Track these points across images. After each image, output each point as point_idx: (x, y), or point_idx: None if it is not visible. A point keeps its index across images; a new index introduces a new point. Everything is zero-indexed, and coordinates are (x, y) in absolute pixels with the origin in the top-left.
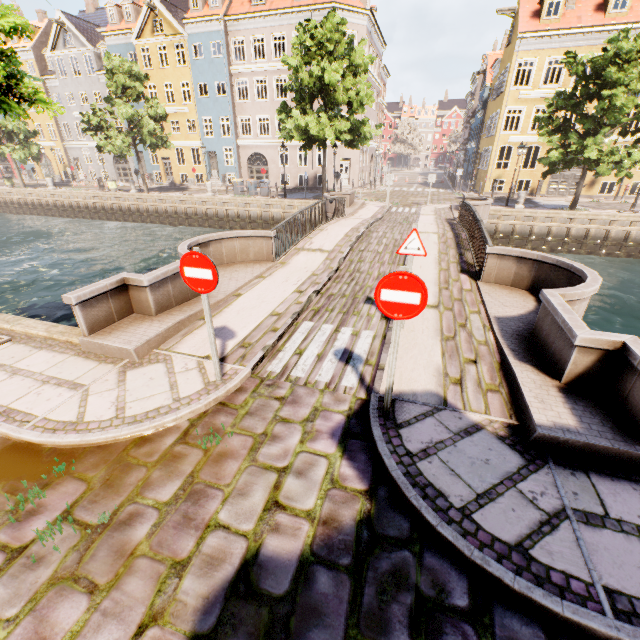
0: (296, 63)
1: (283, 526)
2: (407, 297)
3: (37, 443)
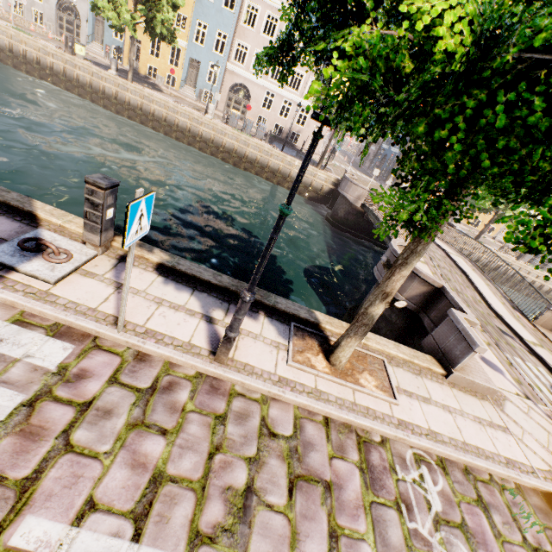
0: None
1: None
2: None
3: None
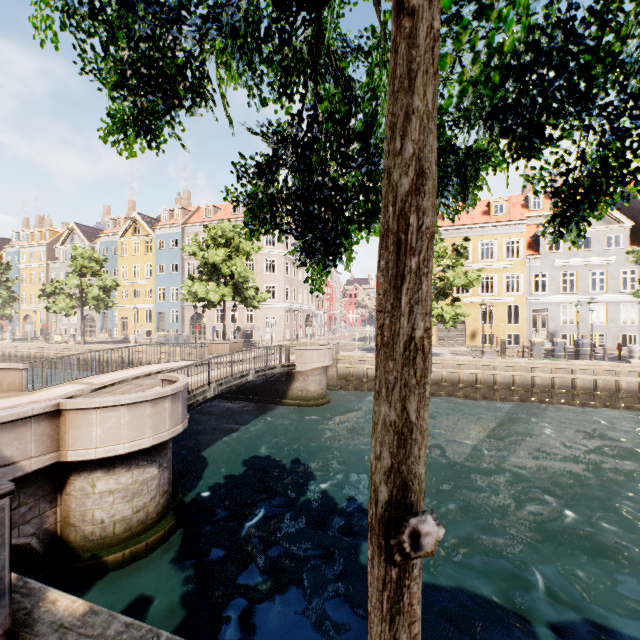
0: (191, 250)
1: None
2: None
3: None
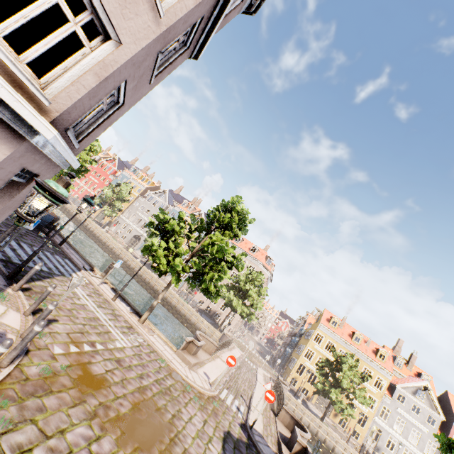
0: (242, 279)
1: (233, 431)
2: (271, 397)
3: (182, 376)
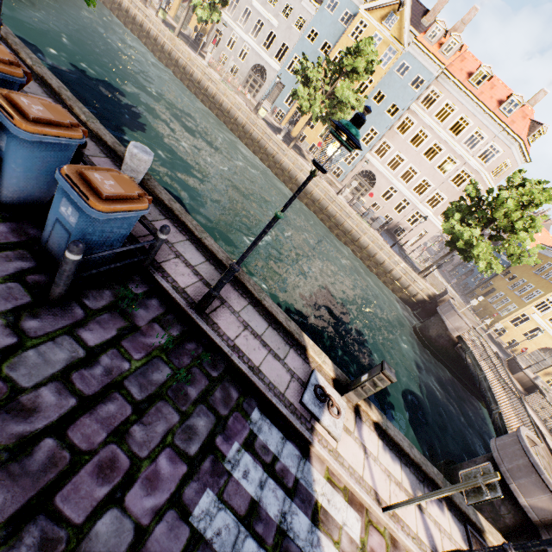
0: (512, 207)
1: None
2: None
3: None
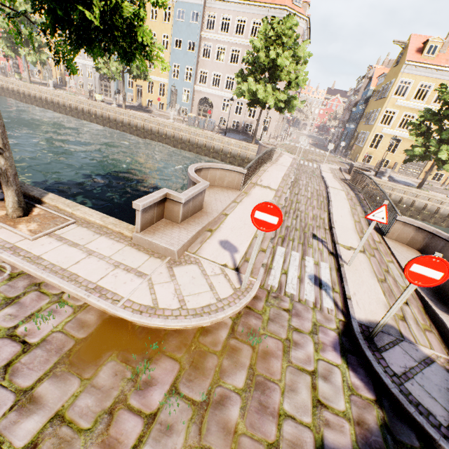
0: (260, 45)
1: (331, 422)
2: (431, 273)
3: (130, 320)
